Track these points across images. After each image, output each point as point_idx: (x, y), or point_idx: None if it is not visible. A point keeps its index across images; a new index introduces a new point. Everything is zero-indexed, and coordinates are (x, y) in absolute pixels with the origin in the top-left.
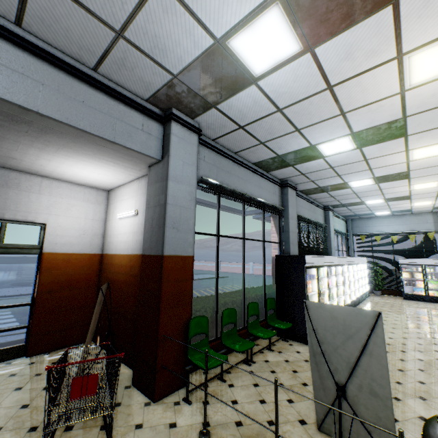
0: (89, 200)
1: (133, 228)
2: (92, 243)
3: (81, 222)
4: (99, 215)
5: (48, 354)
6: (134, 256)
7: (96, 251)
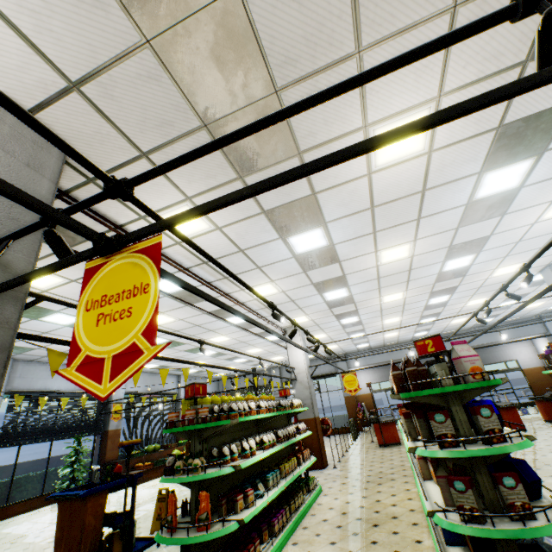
0: (525, 346)
1: None
2: (537, 362)
3: (527, 355)
4: (532, 350)
5: None
6: None
7: (541, 365)
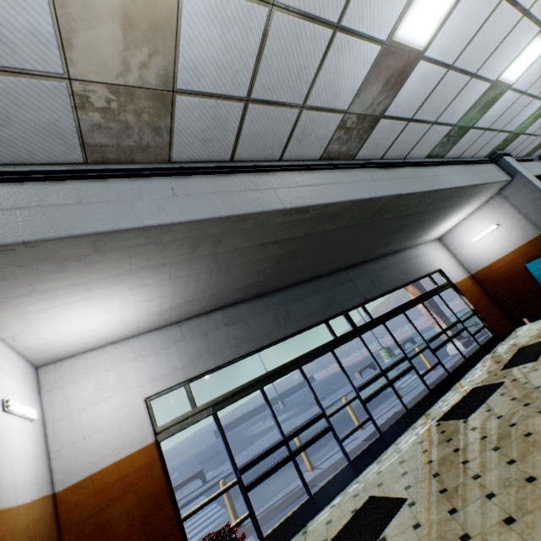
0: (438, 248)
1: (502, 235)
2: (461, 271)
3: (447, 262)
4: (448, 255)
5: (510, 336)
6: (521, 247)
7: (467, 275)
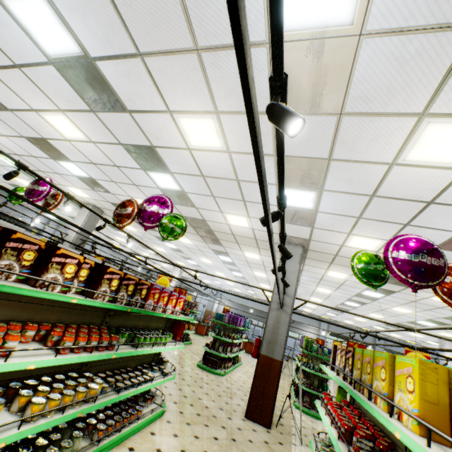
0: (314, 331)
1: None
2: None
3: (312, 336)
4: (316, 336)
5: None
6: None
7: None
